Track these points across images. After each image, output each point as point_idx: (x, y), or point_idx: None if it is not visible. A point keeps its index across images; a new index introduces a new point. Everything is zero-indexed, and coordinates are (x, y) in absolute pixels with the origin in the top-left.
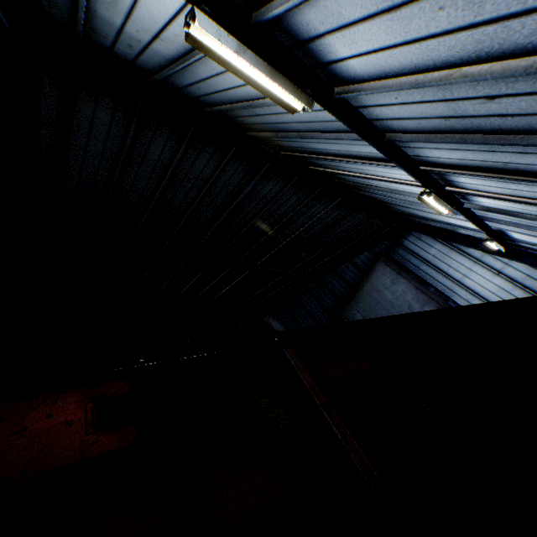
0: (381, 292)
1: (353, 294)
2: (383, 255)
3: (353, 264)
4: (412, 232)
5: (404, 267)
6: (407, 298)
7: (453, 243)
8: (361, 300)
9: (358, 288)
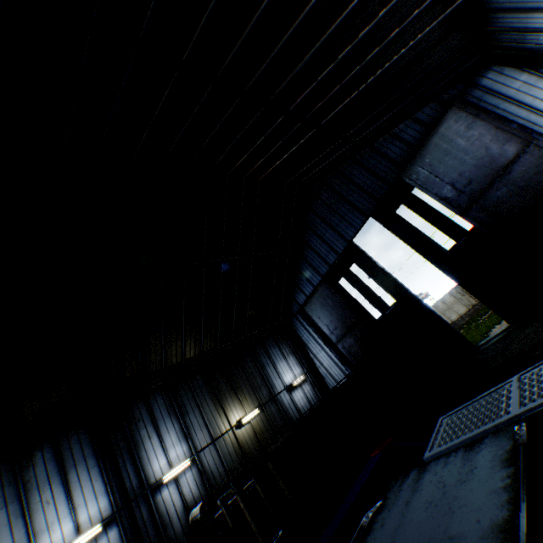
0: (452, 142)
1: (417, 152)
2: (455, 100)
3: (414, 121)
4: (492, 67)
5: (482, 108)
6: (484, 141)
7: (542, 71)
8: (427, 156)
9: (424, 143)
